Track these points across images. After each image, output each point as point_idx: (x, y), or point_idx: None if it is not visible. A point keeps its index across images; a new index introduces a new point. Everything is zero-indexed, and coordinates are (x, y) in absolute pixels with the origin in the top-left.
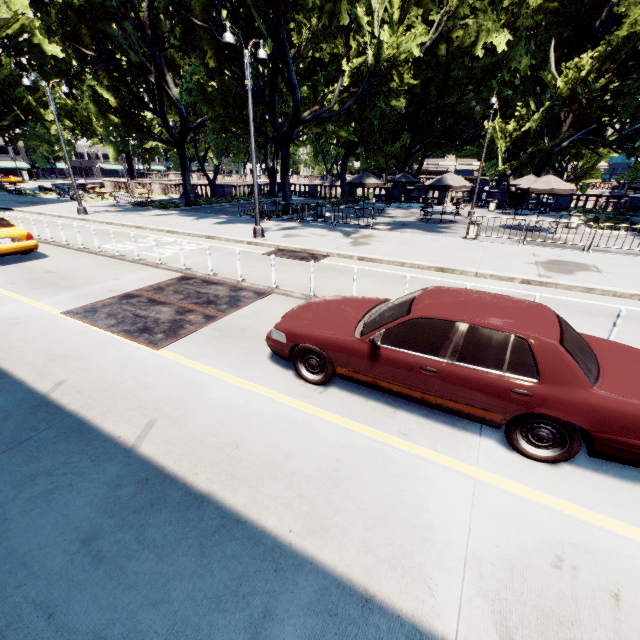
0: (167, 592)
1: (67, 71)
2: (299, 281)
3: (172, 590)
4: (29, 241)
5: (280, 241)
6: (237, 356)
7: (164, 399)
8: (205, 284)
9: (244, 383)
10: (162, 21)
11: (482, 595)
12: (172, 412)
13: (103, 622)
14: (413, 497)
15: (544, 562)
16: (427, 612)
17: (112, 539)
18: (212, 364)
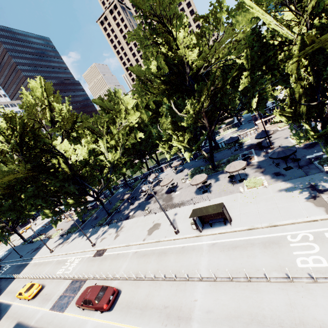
0: None
1: None
2: (95, 270)
3: None
4: (40, 286)
5: (98, 246)
6: (75, 308)
7: (63, 324)
8: (76, 282)
9: (74, 315)
10: None
11: None
12: (63, 326)
13: None
14: (85, 327)
15: None
16: None
17: None
18: (71, 312)
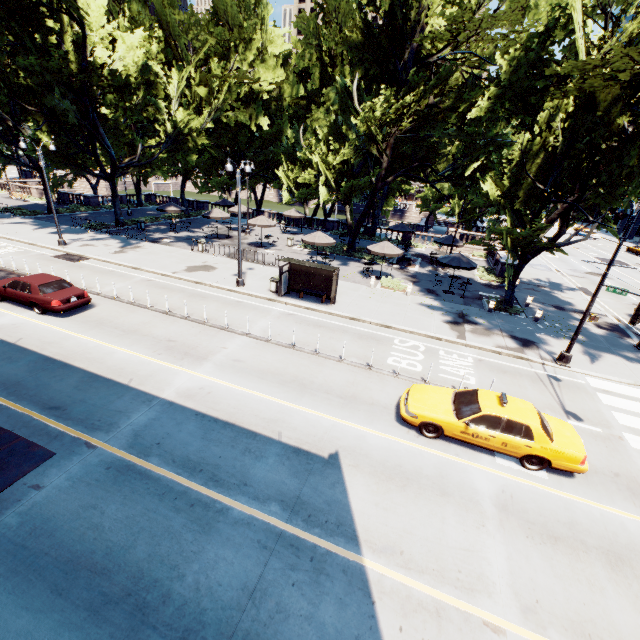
0: None
1: None
2: (50, 271)
3: None
4: None
5: (73, 249)
6: None
7: None
8: None
9: None
10: None
11: None
12: None
13: None
14: None
15: (11, 324)
16: None
17: None
18: None
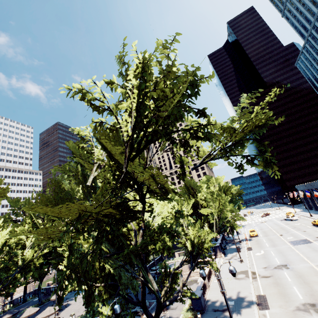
0: None
1: None
2: None
3: None
4: None
5: None
6: None
7: None
8: None
9: None
10: None
11: None
12: None
13: None
14: None
15: None
16: None
17: None
18: None
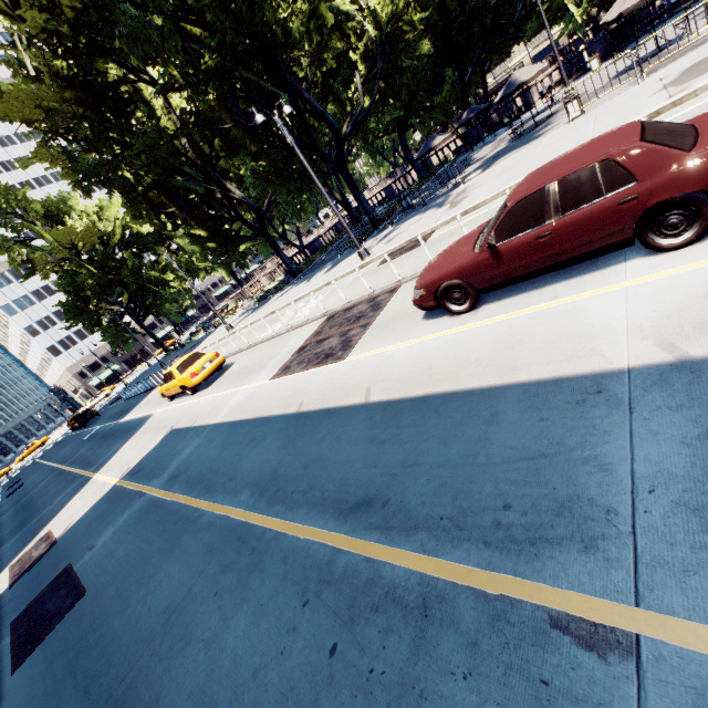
0: (429, 434)
1: (160, 238)
2: (418, 264)
3: (431, 432)
4: (219, 358)
5: (385, 249)
6: (400, 332)
7: (367, 376)
8: (347, 311)
9: (414, 341)
10: (202, 147)
11: (645, 339)
12: (377, 378)
13: (403, 456)
14: (574, 324)
15: (697, 299)
16: (603, 365)
17: (384, 434)
18: (385, 345)
